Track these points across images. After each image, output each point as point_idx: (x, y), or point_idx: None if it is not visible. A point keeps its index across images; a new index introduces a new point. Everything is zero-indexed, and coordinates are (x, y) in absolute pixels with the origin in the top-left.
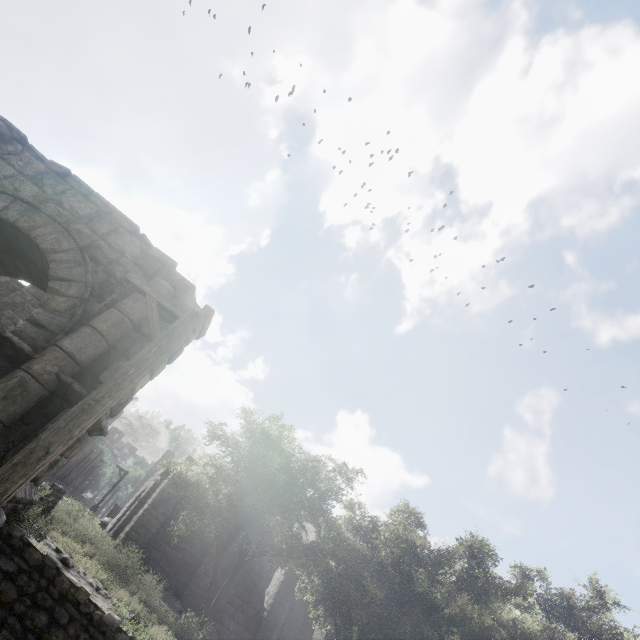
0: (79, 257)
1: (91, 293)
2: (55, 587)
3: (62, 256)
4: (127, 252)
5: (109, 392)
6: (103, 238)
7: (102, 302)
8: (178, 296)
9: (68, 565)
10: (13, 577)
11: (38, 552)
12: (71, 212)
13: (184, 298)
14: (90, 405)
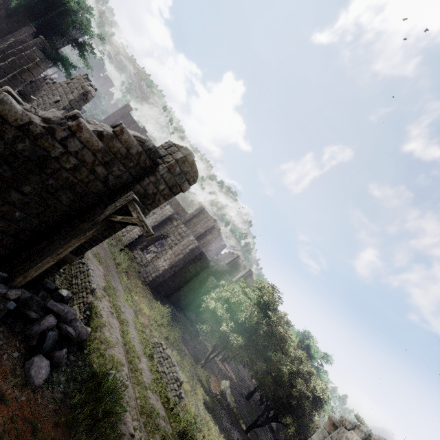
0: None
1: None
2: None
3: None
4: None
5: None
6: None
7: None
8: None
9: None
10: None
11: None
12: None
13: None
14: None
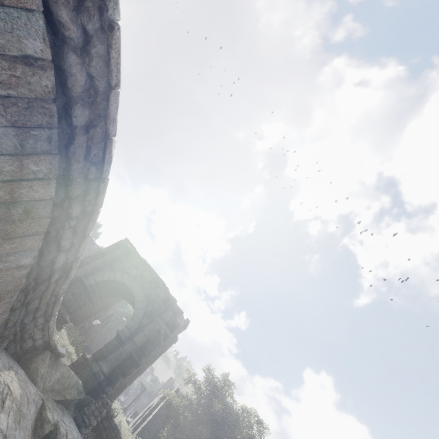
0: (144, 300)
1: (146, 315)
2: (116, 438)
3: (139, 300)
4: (160, 296)
5: (144, 366)
6: (153, 290)
7: (148, 329)
8: (175, 317)
9: (119, 432)
10: (106, 429)
11: (114, 422)
12: (145, 280)
13: (177, 318)
14: (139, 371)
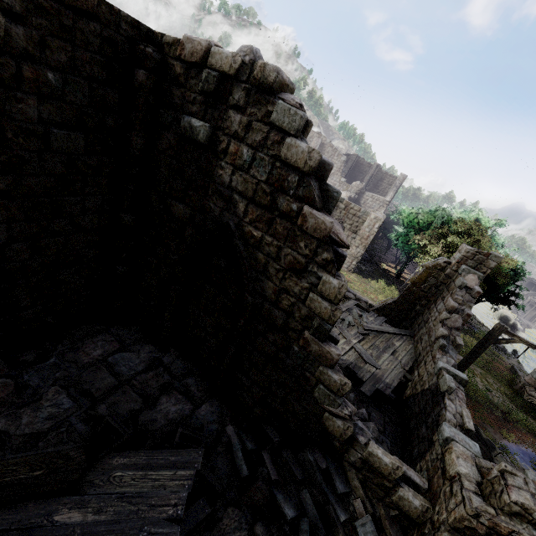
0: None
1: None
2: None
3: None
4: None
5: None
6: None
7: None
8: None
9: None
10: None
11: None
12: None
13: None
14: None
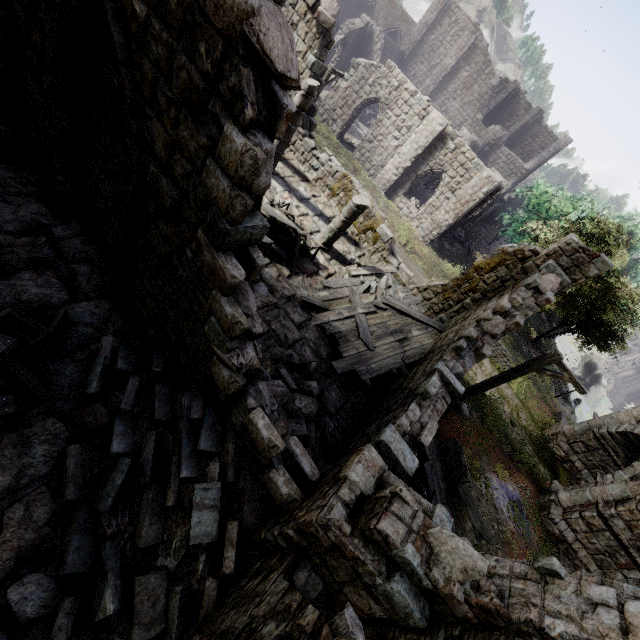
0: None
1: None
2: None
3: None
4: None
5: None
6: None
7: None
8: None
9: None
10: None
11: None
12: None
13: None
14: None
